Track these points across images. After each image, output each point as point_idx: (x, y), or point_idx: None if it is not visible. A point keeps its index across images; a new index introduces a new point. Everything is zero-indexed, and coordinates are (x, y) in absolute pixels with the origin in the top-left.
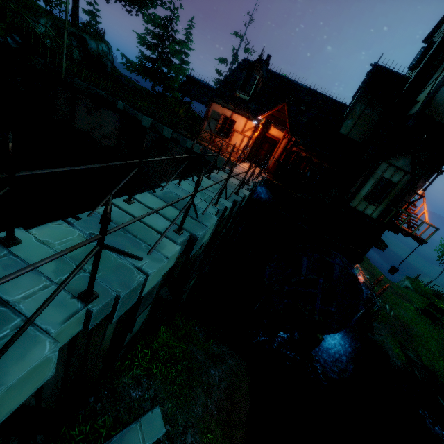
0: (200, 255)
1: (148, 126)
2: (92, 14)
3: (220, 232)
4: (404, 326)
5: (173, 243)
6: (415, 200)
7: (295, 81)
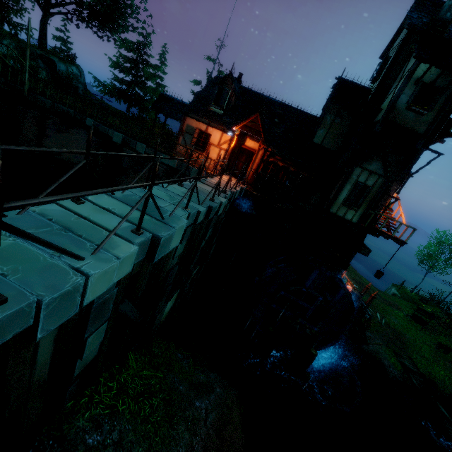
0: (173, 267)
1: (119, 142)
2: (63, 41)
3: (198, 244)
4: (396, 333)
5: (128, 244)
6: (391, 203)
7: (267, 96)
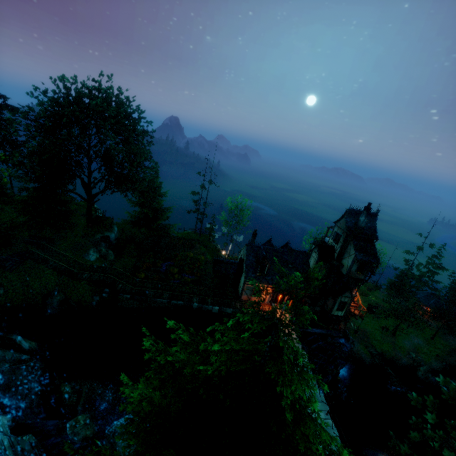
0: None
1: (216, 312)
2: None
3: None
4: (363, 332)
5: (330, 420)
6: (354, 297)
7: (279, 249)
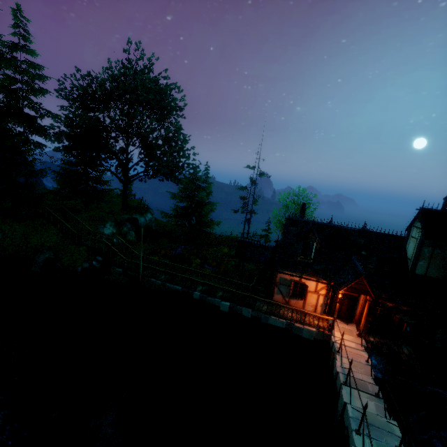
0: None
1: (226, 310)
2: None
3: None
4: None
5: None
6: None
7: (342, 226)
